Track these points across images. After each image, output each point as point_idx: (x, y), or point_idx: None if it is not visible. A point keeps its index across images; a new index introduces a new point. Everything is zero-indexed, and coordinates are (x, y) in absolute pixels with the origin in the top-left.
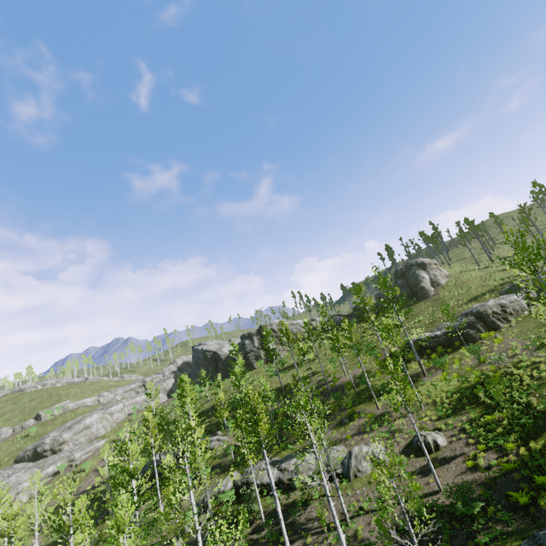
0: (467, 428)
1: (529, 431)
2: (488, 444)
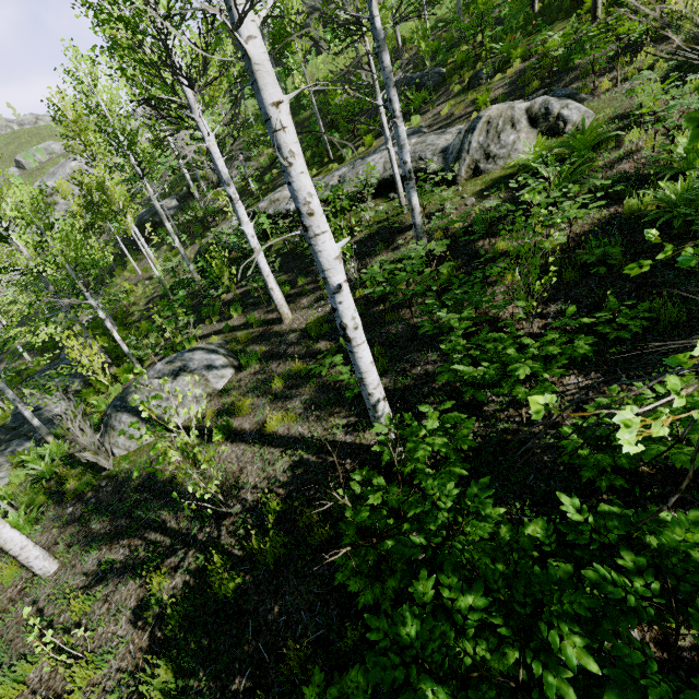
0: None
1: None
2: None
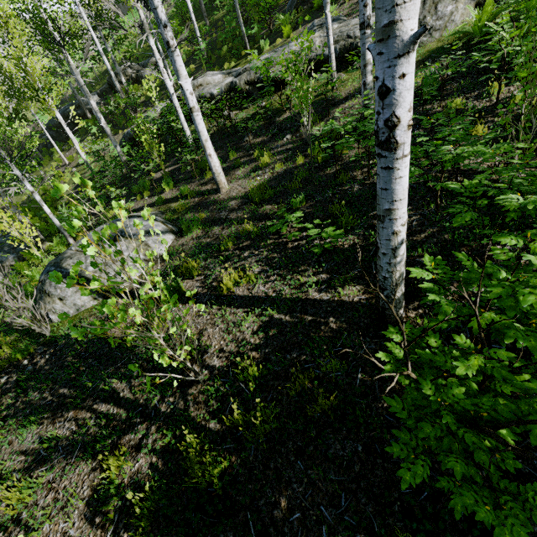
0: None
1: None
2: None
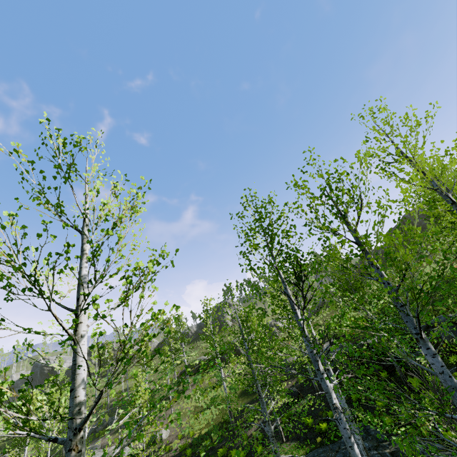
0: (183, 424)
1: (207, 423)
2: (181, 433)
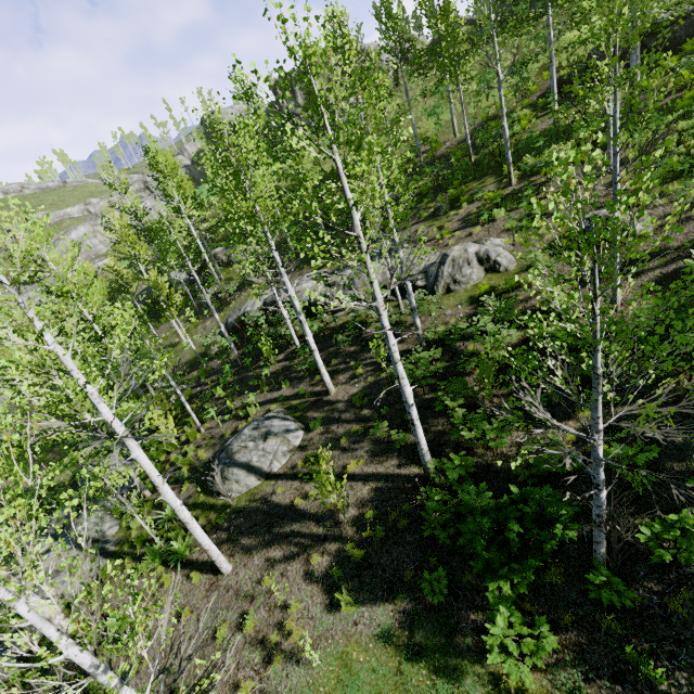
0: None
1: None
2: None
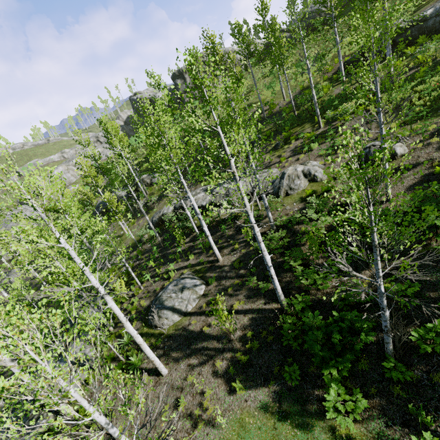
0: None
1: None
2: None
